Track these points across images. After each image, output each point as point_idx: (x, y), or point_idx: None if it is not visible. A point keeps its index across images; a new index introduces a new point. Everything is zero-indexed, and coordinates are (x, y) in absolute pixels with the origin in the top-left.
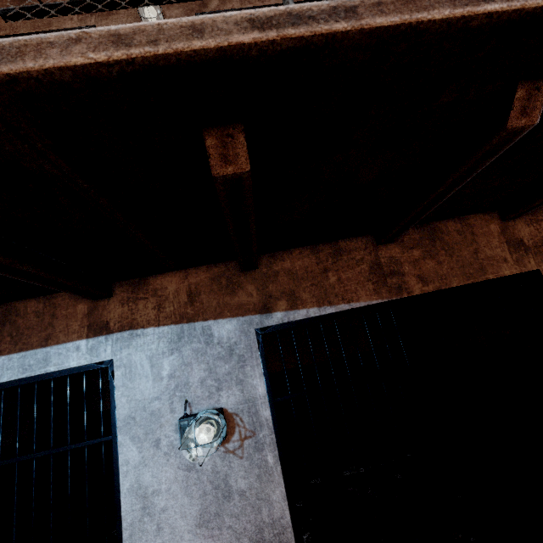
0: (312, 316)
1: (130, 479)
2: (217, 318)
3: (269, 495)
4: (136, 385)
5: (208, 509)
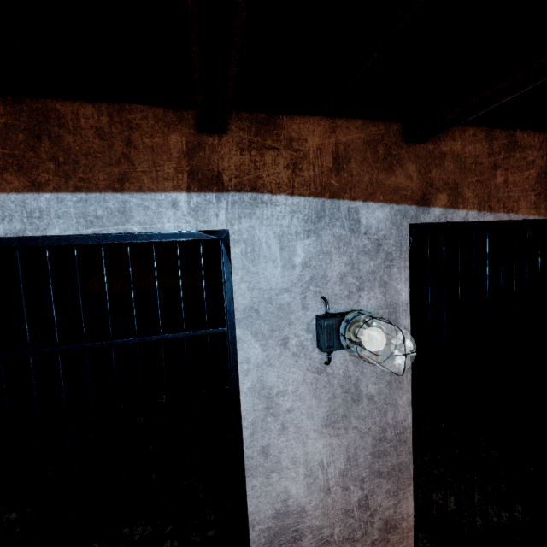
0: (470, 220)
1: (251, 379)
2: (367, 200)
3: (396, 400)
4: (260, 270)
5: (336, 411)
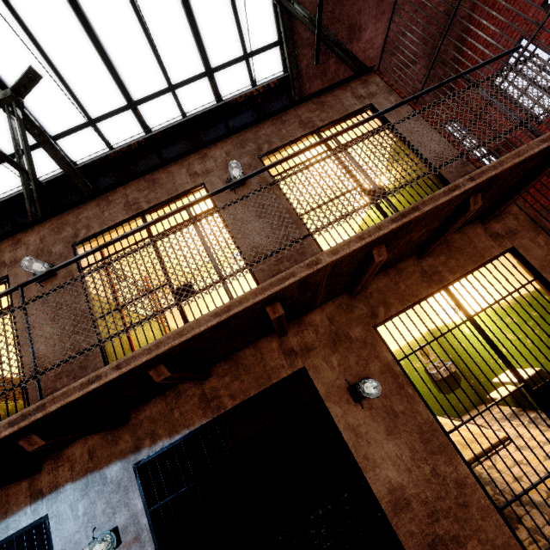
0: (166, 444)
1: None
2: (108, 465)
3: None
4: (64, 527)
5: None
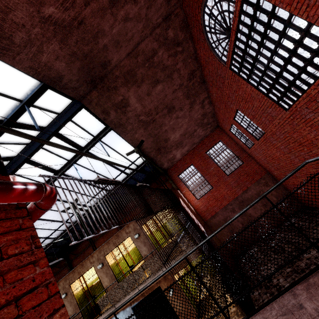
0: (136, 303)
1: None
2: (126, 308)
3: None
4: None
5: None
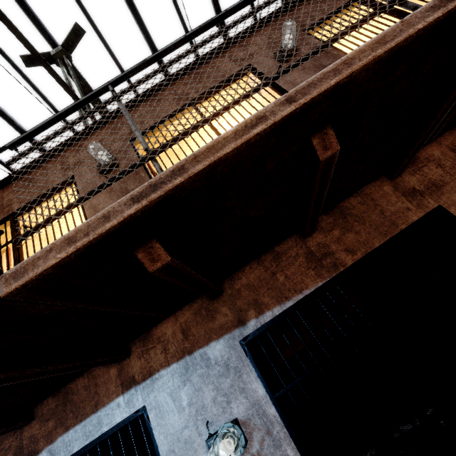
0: (277, 314)
1: None
2: (208, 343)
3: None
4: (167, 421)
5: None
